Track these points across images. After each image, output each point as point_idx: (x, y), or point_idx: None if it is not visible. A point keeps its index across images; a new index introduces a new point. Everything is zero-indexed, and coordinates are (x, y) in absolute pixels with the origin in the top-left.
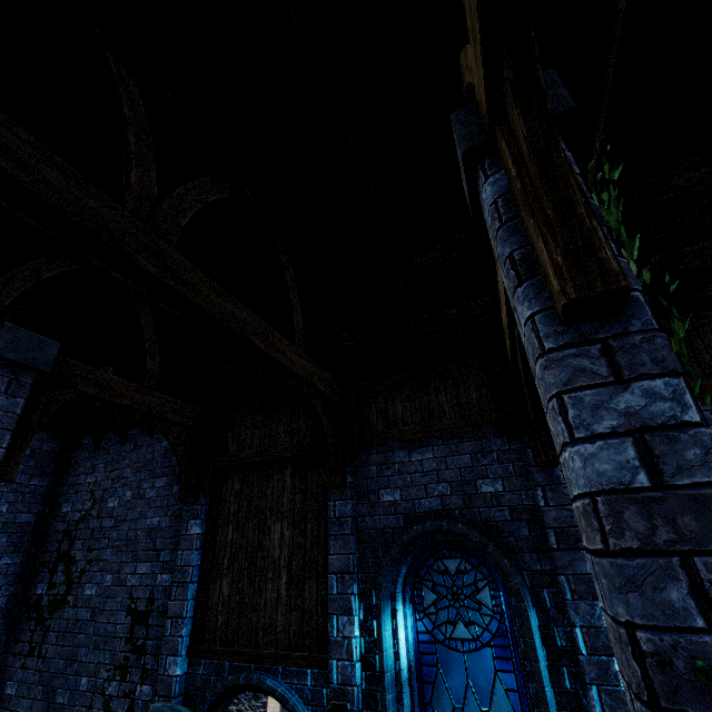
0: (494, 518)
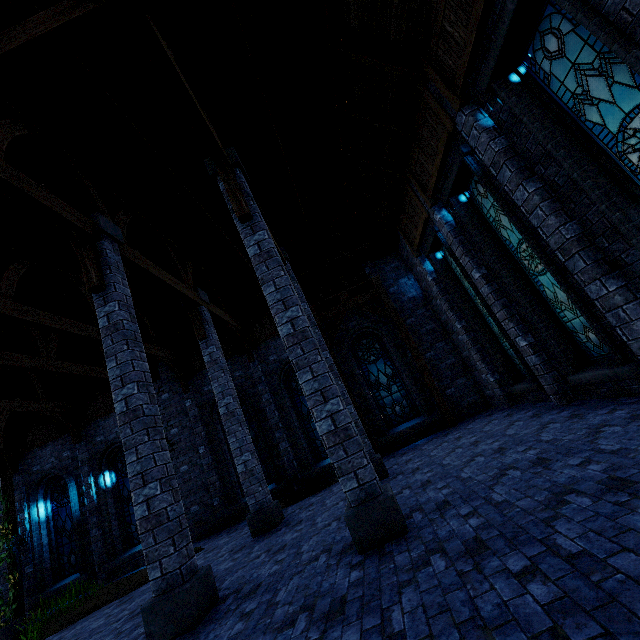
0: (67, 464)
